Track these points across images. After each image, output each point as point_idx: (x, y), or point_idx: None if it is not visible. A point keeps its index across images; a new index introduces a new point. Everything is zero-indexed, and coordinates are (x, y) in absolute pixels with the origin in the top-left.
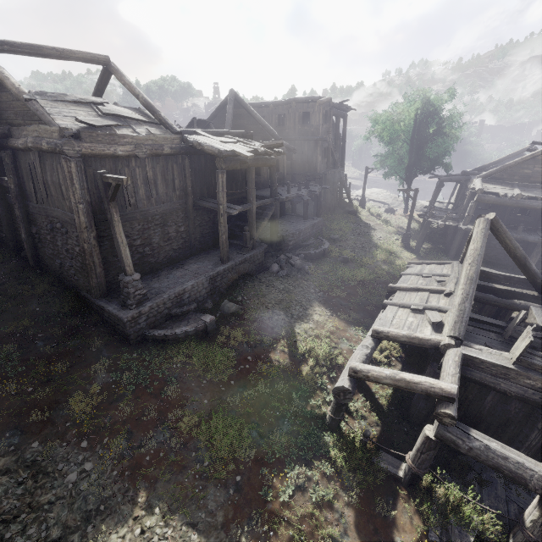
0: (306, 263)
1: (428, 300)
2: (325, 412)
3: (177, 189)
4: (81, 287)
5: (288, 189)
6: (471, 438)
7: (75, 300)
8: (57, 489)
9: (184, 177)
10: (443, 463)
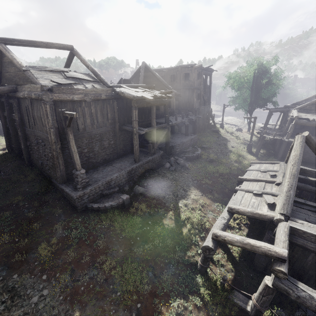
0: (187, 162)
1: (264, 187)
2: (197, 260)
3: (109, 119)
4: (52, 177)
5: (176, 118)
6: (298, 289)
7: (48, 184)
8: (24, 307)
9: (113, 112)
10: (278, 302)
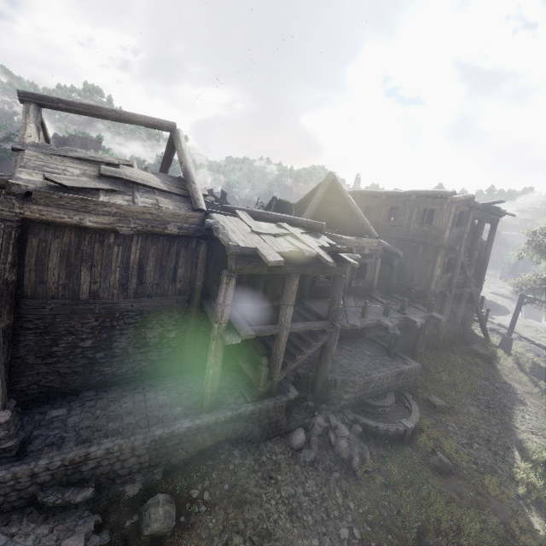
0: (362, 447)
1: None
2: None
3: (179, 280)
4: None
5: (363, 310)
6: None
7: None
8: None
9: (194, 266)
10: None
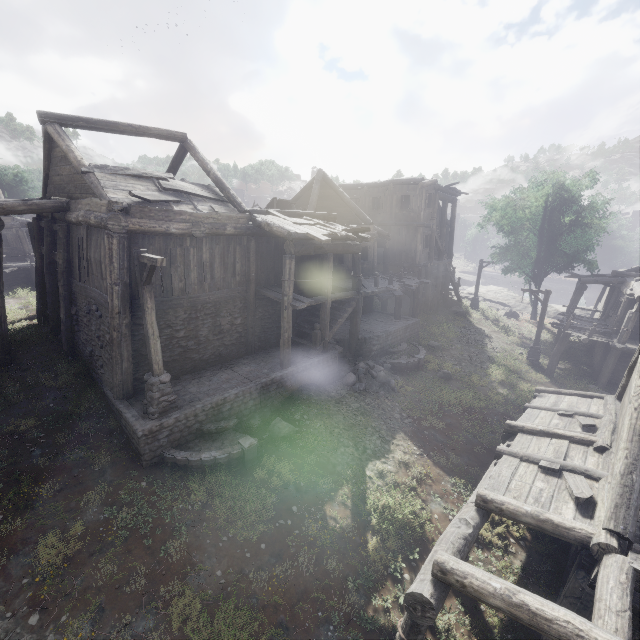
0: (393, 376)
1: (567, 454)
2: (395, 623)
3: (238, 274)
4: (106, 383)
5: (375, 281)
6: None
7: (96, 398)
8: None
9: (247, 261)
10: None
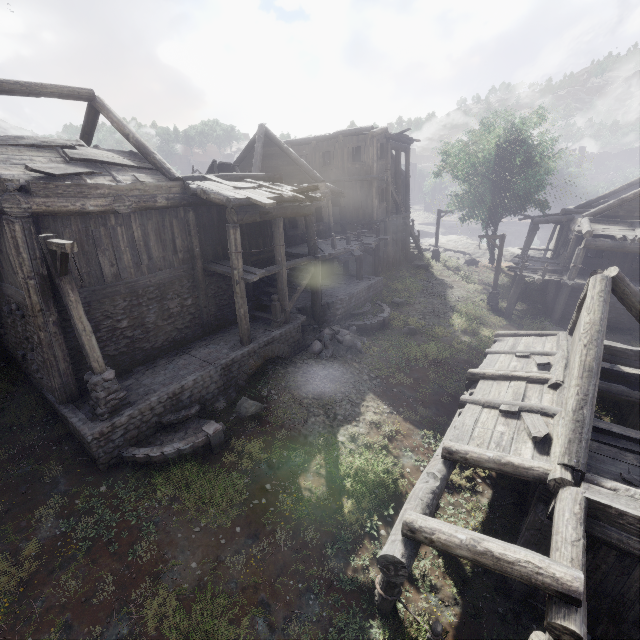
0: (360, 338)
1: (525, 394)
2: (374, 579)
3: (179, 251)
4: (46, 387)
5: (332, 243)
6: None
7: (37, 405)
8: None
9: (188, 235)
10: None
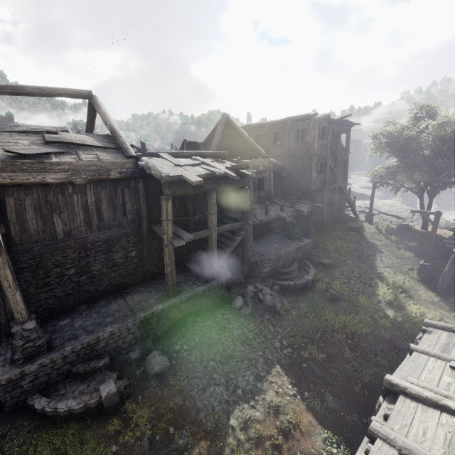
0: (281, 298)
1: None
2: None
3: (129, 213)
4: None
5: (266, 210)
6: None
7: None
8: None
9: (138, 200)
10: None
